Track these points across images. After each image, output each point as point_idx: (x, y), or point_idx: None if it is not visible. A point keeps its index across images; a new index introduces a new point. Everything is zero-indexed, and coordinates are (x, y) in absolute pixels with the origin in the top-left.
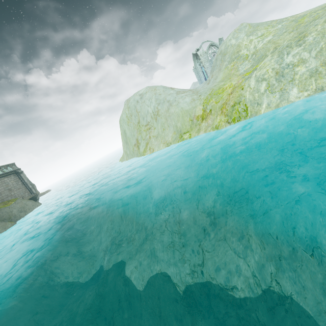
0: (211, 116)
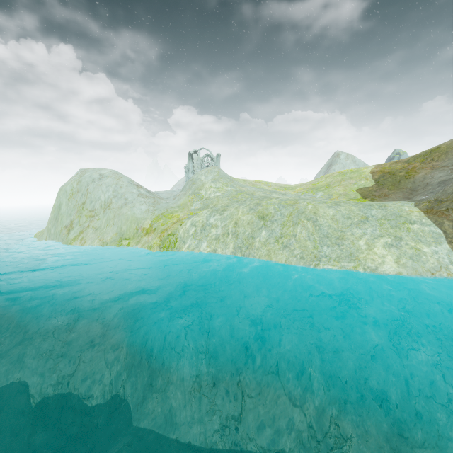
0: (153, 235)
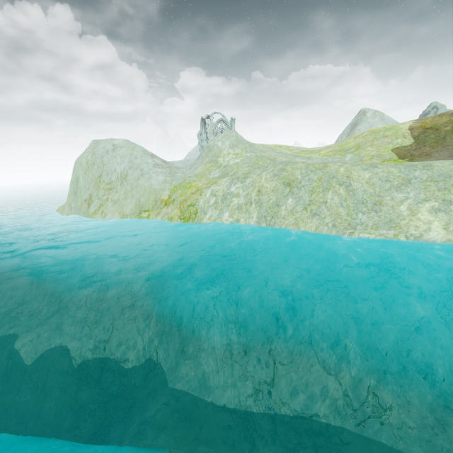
0: (172, 206)
